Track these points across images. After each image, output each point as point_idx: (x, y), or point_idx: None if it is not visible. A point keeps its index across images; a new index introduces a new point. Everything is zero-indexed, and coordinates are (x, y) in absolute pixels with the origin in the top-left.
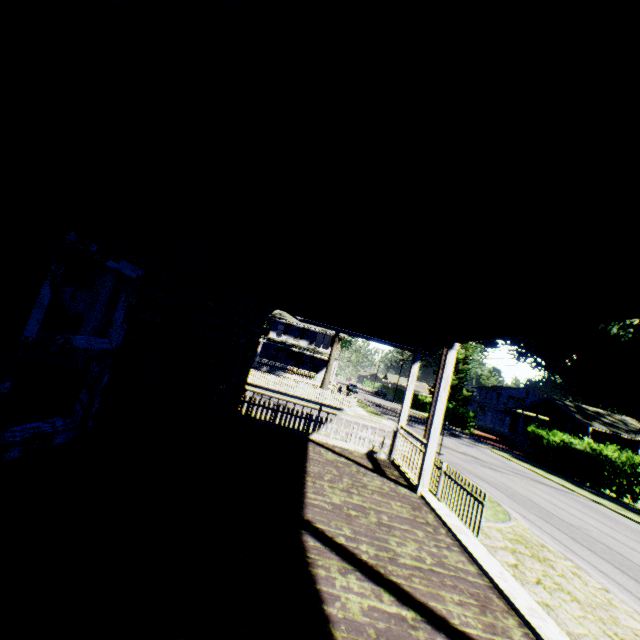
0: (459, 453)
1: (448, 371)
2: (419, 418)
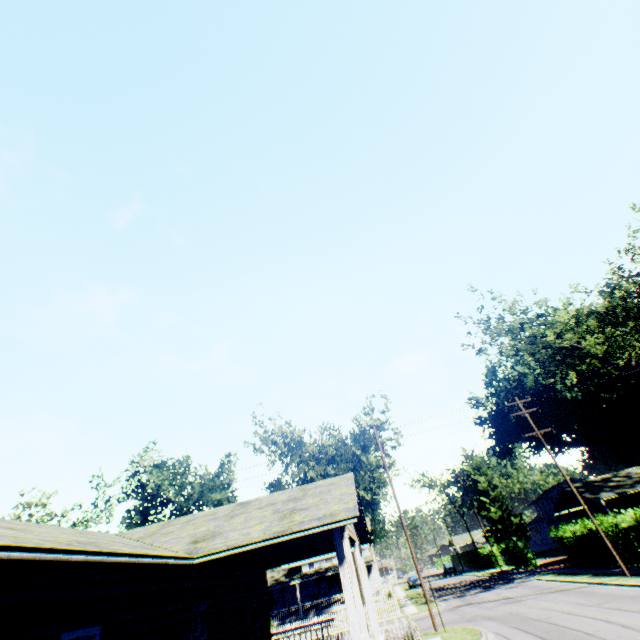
0: (491, 601)
1: (359, 560)
2: (481, 579)
